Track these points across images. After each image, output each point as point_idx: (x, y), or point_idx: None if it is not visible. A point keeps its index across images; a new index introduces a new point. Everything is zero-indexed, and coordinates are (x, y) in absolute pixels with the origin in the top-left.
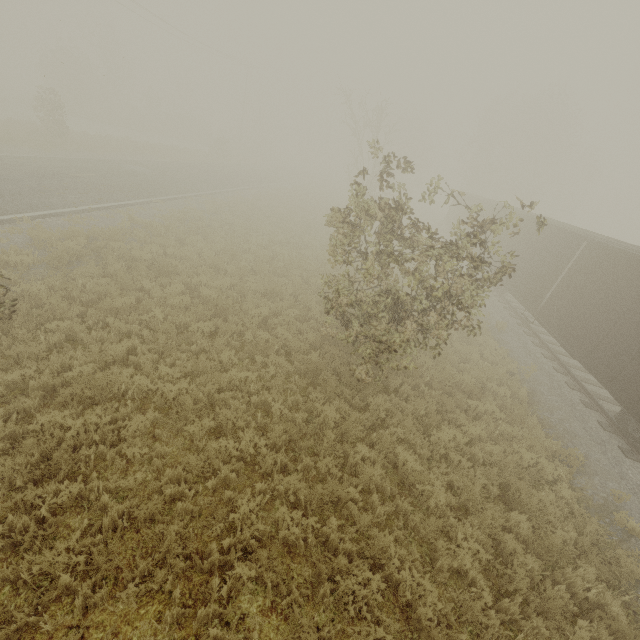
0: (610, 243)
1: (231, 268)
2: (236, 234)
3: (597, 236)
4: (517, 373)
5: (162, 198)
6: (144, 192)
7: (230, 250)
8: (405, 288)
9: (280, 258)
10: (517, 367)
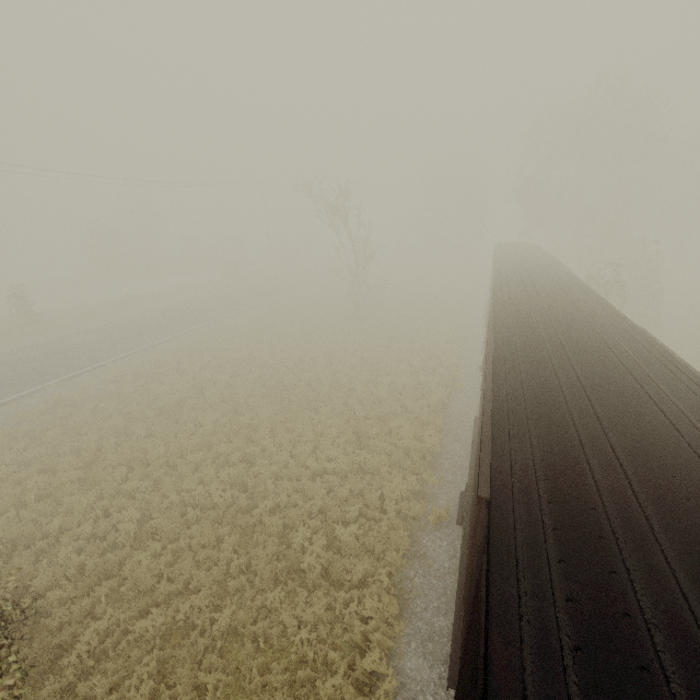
0: (505, 383)
1: (14, 493)
2: (105, 413)
3: (526, 349)
4: (387, 676)
5: (63, 378)
6: (45, 376)
7: (54, 452)
8: (304, 454)
9: (123, 446)
10: (398, 653)
